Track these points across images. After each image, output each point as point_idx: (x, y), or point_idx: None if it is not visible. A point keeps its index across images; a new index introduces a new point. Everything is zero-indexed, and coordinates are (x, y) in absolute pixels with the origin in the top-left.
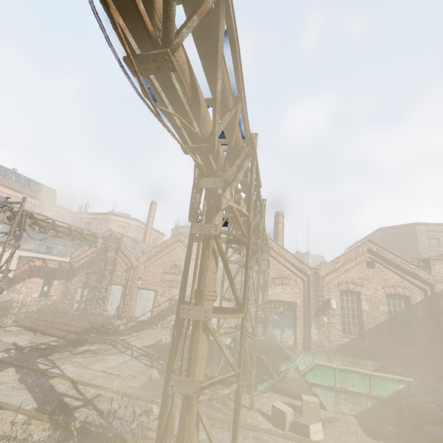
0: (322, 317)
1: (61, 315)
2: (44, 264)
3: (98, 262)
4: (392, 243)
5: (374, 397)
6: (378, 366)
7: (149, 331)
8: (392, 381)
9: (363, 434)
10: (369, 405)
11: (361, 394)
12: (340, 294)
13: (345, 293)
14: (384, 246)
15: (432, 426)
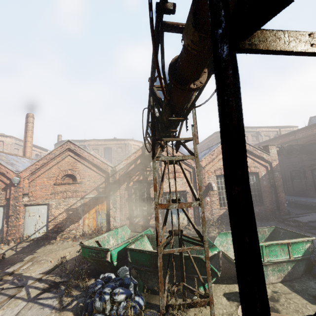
0: (206, 198)
1: None
2: None
3: None
4: None
5: (292, 261)
6: (272, 230)
7: (47, 247)
8: (302, 243)
9: (308, 304)
10: (290, 268)
11: (283, 261)
12: (216, 178)
13: (219, 177)
14: None
15: None
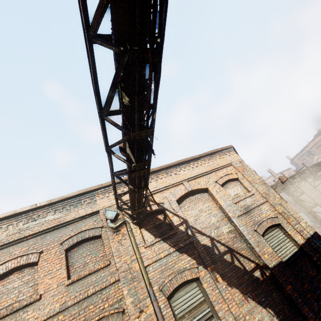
0: None
1: None
2: None
3: None
4: None
5: None
6: None
7: None
8: None
9: None
10: None
11: None
12: None
13: None
14: None
15: None
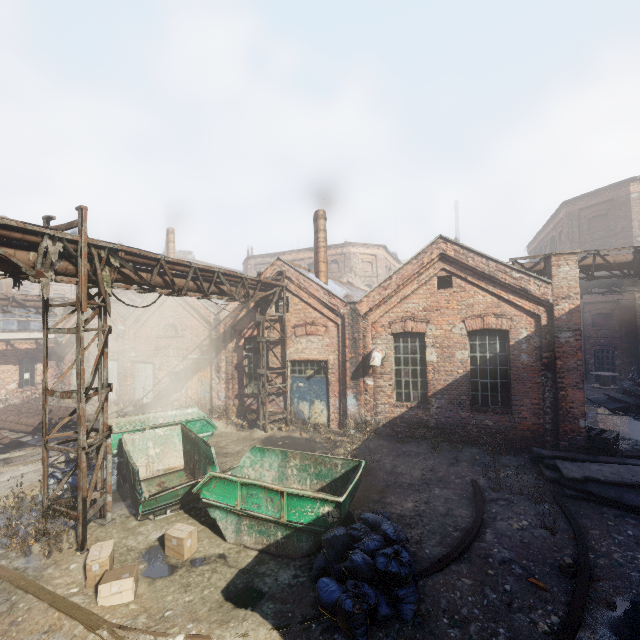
0: (366, 379)
1: (25, 411)
2: (11, 347)
3: (85, 333)
4: (585, 227)
5: (286, 525)
6: (352, 466)
7: None
8: (314, 502)
9: (219, 589)
10: (280, 536)
11: (269, 520)
12: (395, 340)
13: (403, 336)
14: (570, 235)
15: (329, 580)
